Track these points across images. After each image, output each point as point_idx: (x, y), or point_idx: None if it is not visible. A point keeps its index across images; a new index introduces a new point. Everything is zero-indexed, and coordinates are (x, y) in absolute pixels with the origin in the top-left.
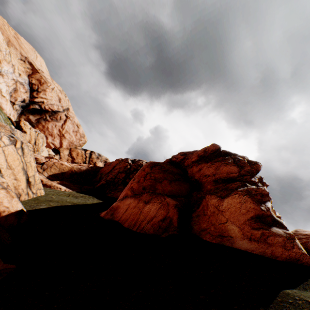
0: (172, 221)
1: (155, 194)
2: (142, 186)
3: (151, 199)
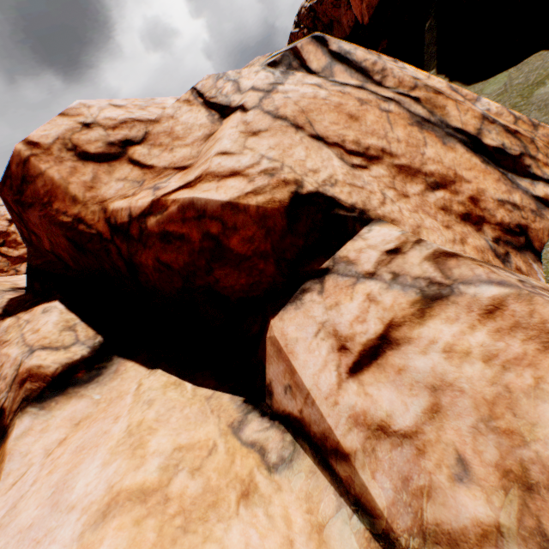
0: None
1: None
2: None
3: None
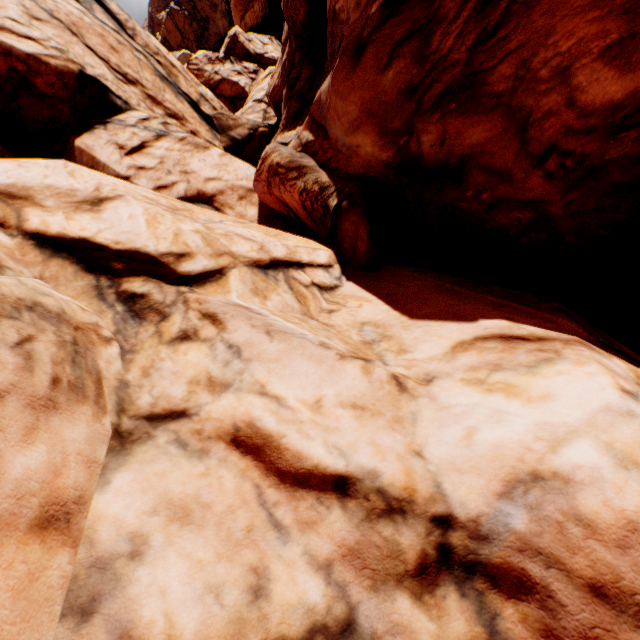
0: (265, 4)
1: (252, 2)
2: (243, 5)
3: (253, 5)
